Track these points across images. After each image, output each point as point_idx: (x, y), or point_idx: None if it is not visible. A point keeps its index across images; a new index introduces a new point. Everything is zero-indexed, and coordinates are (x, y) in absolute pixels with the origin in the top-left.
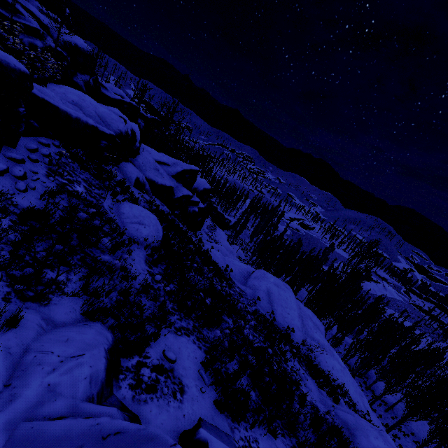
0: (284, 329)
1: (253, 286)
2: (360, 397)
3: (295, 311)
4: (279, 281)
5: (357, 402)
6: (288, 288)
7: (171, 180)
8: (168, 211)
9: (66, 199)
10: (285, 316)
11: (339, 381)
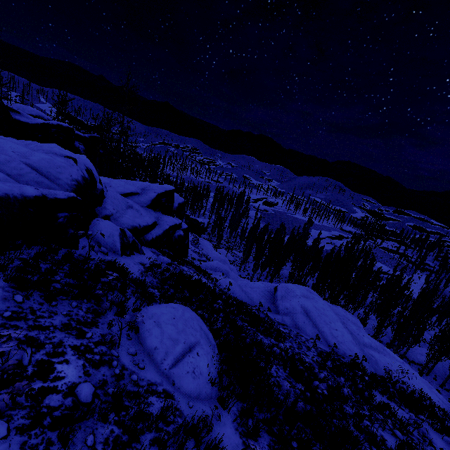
0: (344, 353)
1: (286, 311)
2: (433, 392)
3: (338, 321)
4: (302, 288)
5: (438, 402)
6: (312, 293)
7: (149, 213)
8: (167, 260)
9: None
10: (336, 335)
11: (415, 388)
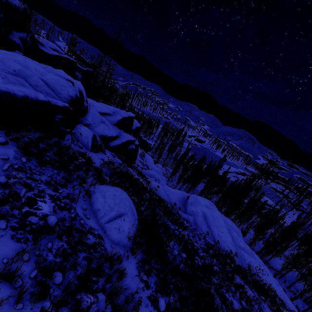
0: (223, 248)
1: (192, 213)
2: (279, 289)
3: (225, 227)
4: (206, 201)
5: (280, 295)
6: (212, 205)
7: (114, 129)
8: (120, 162)
9: (31, 252)
10: (221, 236)
11: (267, 282)
